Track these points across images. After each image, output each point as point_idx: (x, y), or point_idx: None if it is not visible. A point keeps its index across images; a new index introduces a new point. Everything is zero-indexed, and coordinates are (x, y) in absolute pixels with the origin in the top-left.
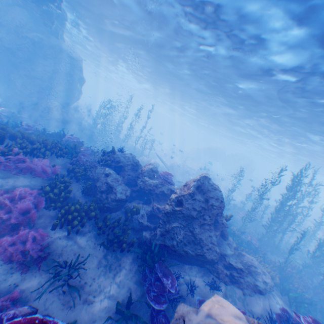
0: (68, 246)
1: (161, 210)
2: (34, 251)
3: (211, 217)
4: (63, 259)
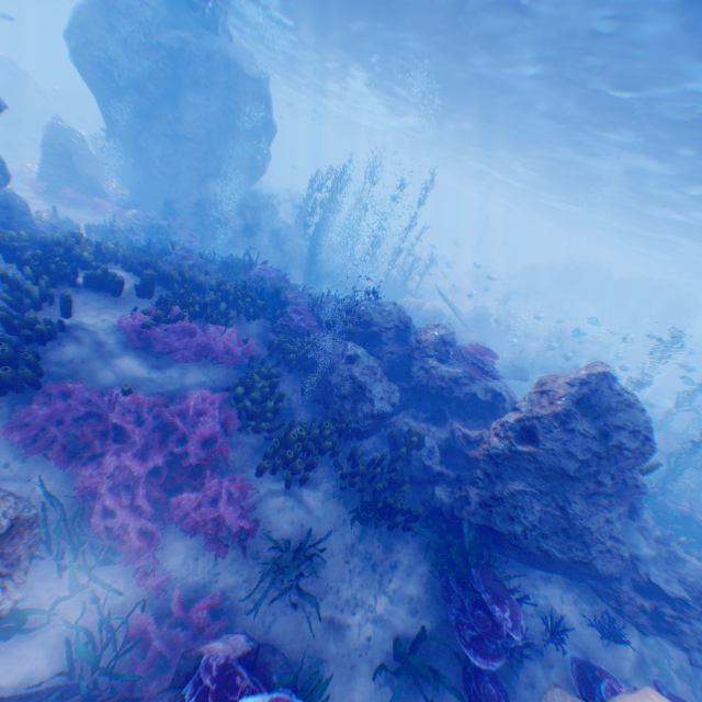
0: (288, 510)
1: (470, 440)
2: (233, 520)
3: (614, 478)
4: (282, 536)
